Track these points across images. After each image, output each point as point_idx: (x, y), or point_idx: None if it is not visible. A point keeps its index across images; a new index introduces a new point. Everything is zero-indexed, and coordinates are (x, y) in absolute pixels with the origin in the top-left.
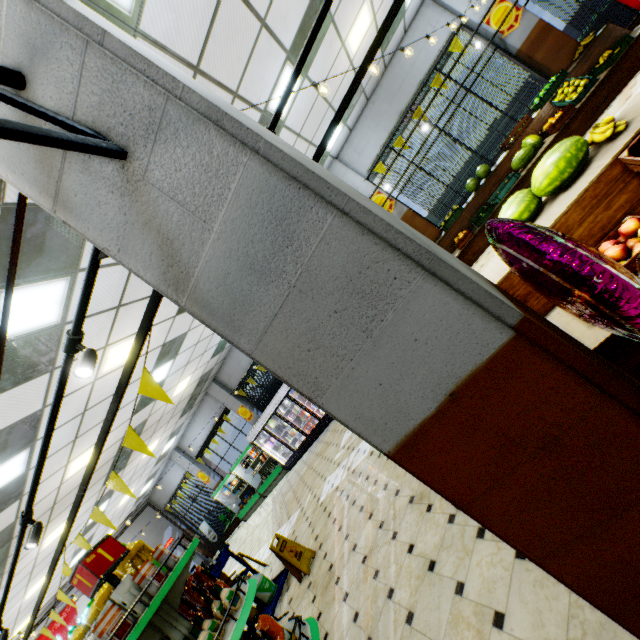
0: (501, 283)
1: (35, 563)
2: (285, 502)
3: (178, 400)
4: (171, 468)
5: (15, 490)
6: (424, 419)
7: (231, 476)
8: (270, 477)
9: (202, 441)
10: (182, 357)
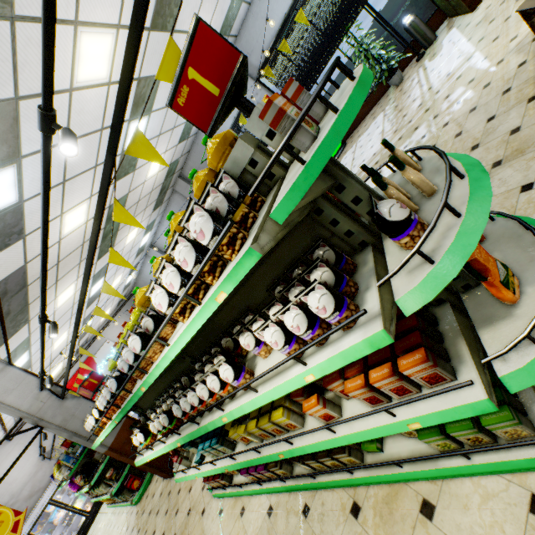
0: None
1: (54, 319)
2: None
3: (152, 186)
4: (148, 264)
5: (14, 224)
6: None
7: None
8: None
9: None
10: (155, 120)
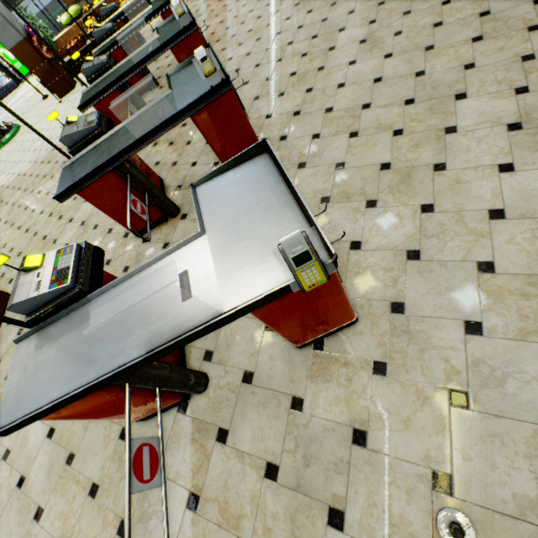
0: (58, 40)
1: None
2: None
3: None
4: None
5: None
6: (15, 46)
7: None
8: None
9: None
10: None
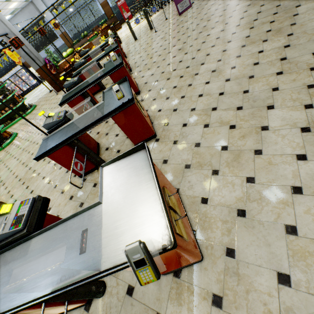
0: (60, 64)
1: None
2: None
3: None
4: None
5: None
6: (38, 69)
7: None
8: None
9: None
10: None
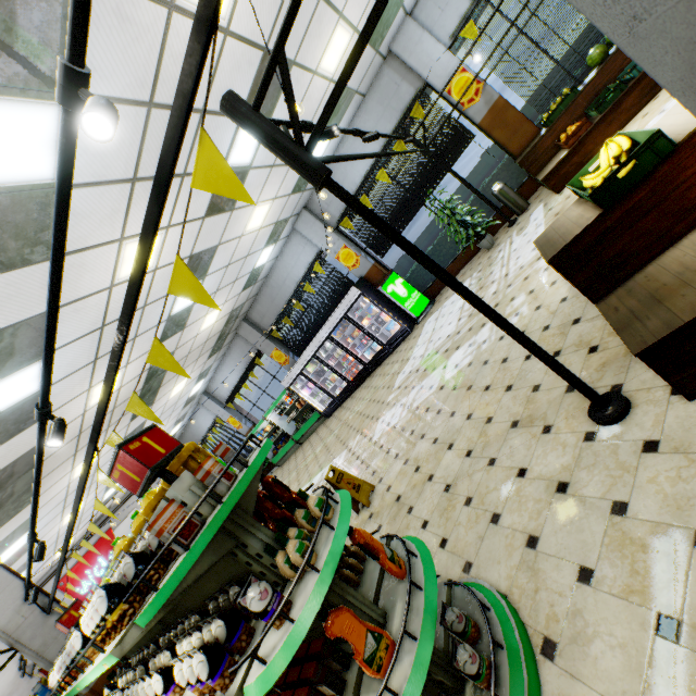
0: None
1: (68, 491)
2: (326, 446)
3: (206, 336)
4: (200, 413)
5: (33, 409)
6: None
7: (264, 423)
8: (306, 424)
9: (232, 386)
10: (211, 280)
